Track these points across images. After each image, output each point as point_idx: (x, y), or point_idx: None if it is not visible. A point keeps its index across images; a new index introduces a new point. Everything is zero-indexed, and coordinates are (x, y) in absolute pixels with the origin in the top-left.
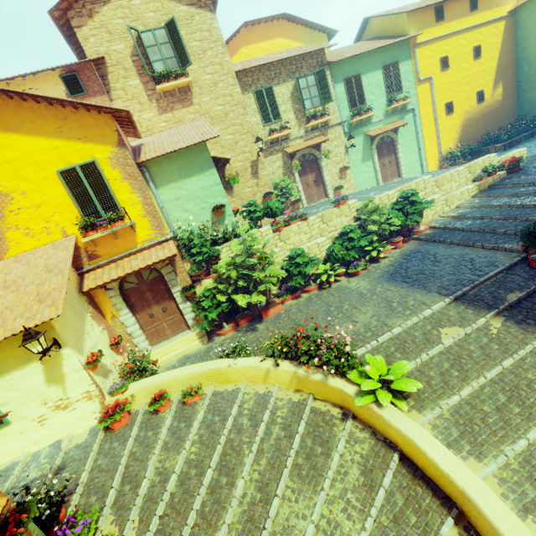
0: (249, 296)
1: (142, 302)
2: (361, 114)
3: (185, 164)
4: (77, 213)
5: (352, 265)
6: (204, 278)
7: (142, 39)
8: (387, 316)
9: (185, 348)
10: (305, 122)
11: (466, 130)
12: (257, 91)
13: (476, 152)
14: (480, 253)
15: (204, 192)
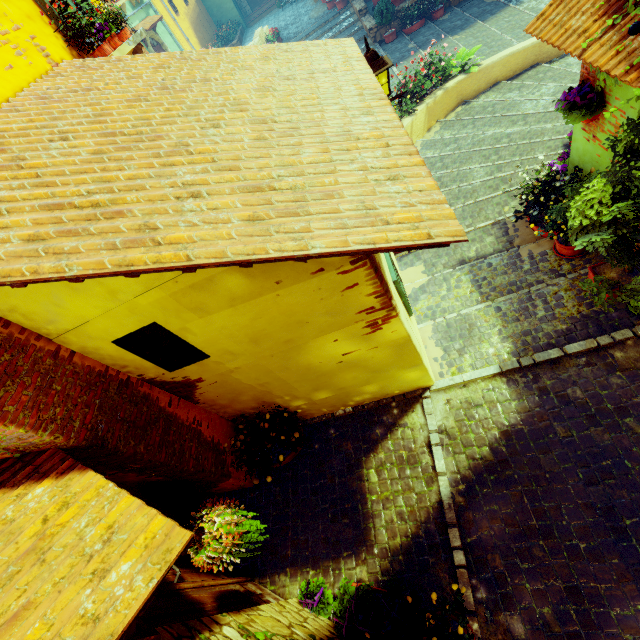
0: None
1: None
2: None
3: None
4: (31, 4)
5: None
6: None
7: None
8: None
9: None
10: None
11: (198, 35)
12: None
13: None
14: None
15: None
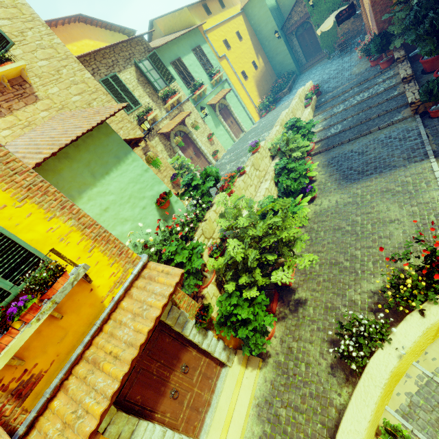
0: (286, 266)
1: (153, 388)
2: (198, 88)
3: (93, 158)
4: None
5: (307, 191)
6: (199, 289)
7: None
8: (412, 198)
9: (247, 396)
10: (162, 103)
11: (259, 88)
12: (103, 80)
13: (274, 99)
14: (384, 132)
15: (135, 186)
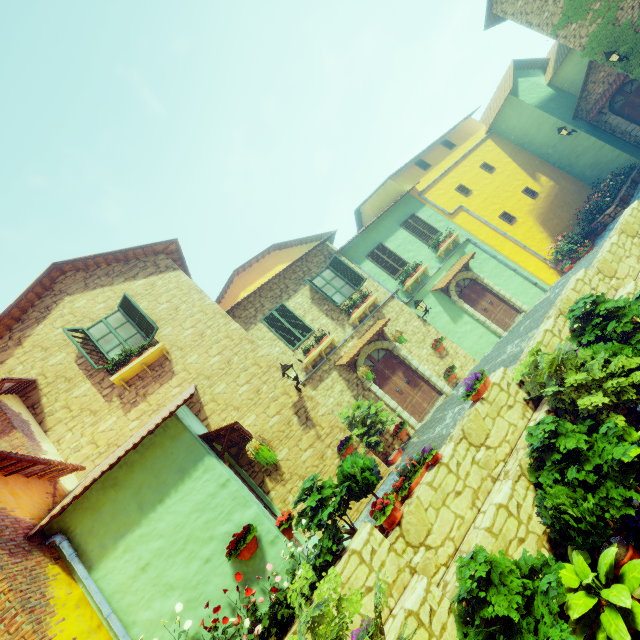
0: None
1: None
2: (410, 274)
3: (148, 479)
4: None
5: None
6: None
7: (90, 335)
8: None
9: None
10: (346, 318)
11: (548, 225)
12: (266, 317)
13: (587, 233)
14: None
15: (201, 517)
